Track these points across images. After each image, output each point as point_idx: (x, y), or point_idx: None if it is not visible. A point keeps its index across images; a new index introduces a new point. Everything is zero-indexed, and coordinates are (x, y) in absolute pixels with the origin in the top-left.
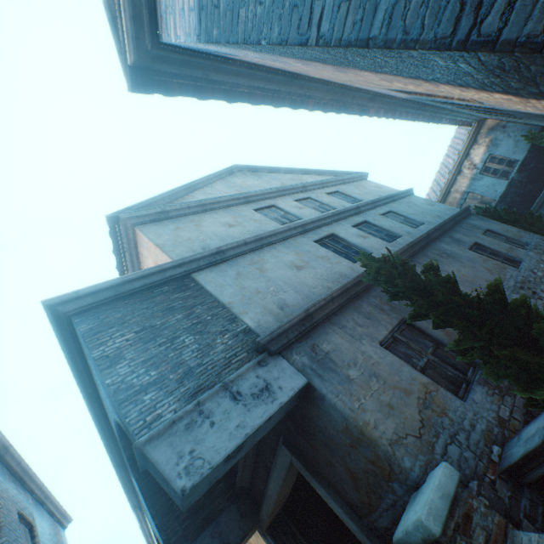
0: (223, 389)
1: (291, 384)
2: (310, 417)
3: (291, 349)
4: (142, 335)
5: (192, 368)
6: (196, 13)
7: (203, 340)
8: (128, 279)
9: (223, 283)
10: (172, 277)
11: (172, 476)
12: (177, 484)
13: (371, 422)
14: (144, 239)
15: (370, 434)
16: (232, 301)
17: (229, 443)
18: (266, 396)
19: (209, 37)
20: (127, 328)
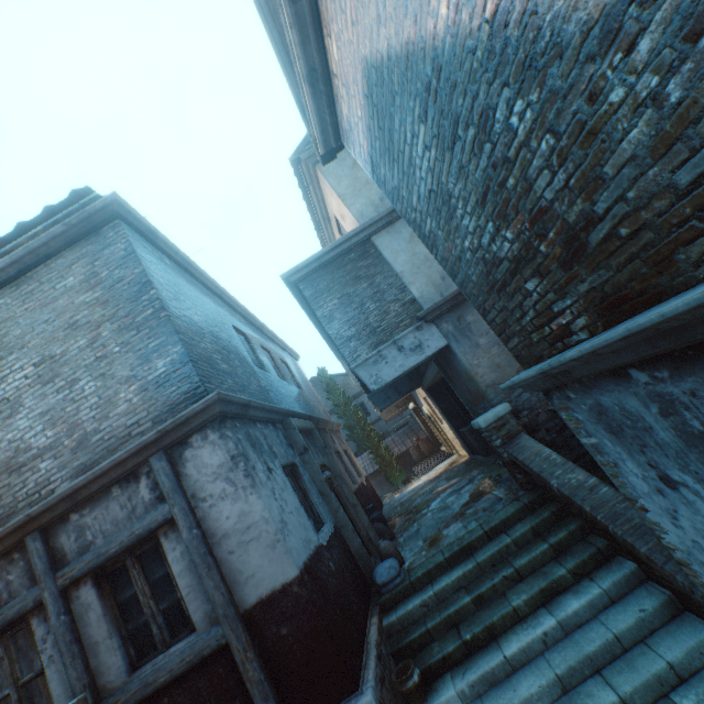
0: (393, 344)
1: (436, 345)
2: (449, 358)
3: (442, 319)
4: (342, 301)
5: (375, 328)
6: (370, 168)
7: (381, 308)
8: (326, 252)
9: (397, 249)
10: (356, 244)
11: (368, 384)
12: (370, 387)
13: (479, 374)
14: (326, 183)
15: (476, 380)
16: (403, 270)
17: (395, 373)
18: (418, 351)
19: (379, 188)
20: (332, 295)
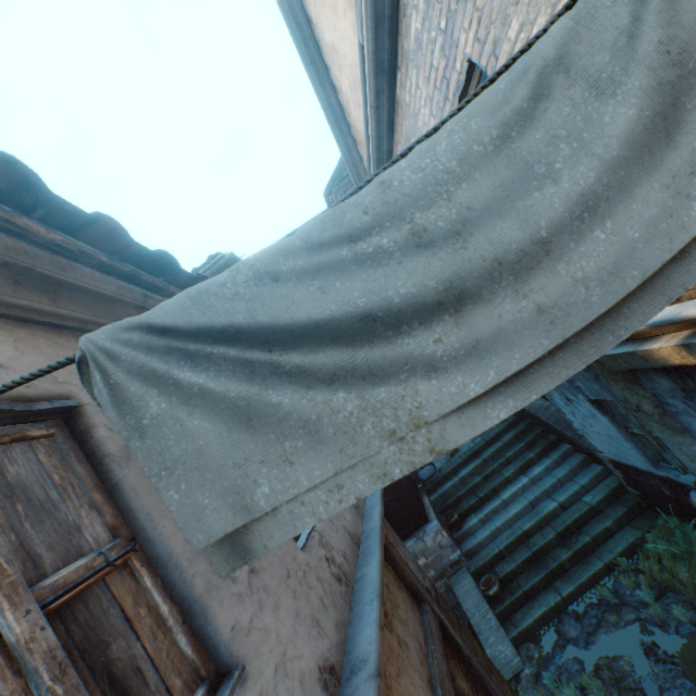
0: None
1: None
2: None
3: None
4: None
5: None
6: None
7: None
8: None
9: None
10: None
11: None
12: None
13: None
14: None
15: None
16: None
17: None
18: None
19: None
20: None
